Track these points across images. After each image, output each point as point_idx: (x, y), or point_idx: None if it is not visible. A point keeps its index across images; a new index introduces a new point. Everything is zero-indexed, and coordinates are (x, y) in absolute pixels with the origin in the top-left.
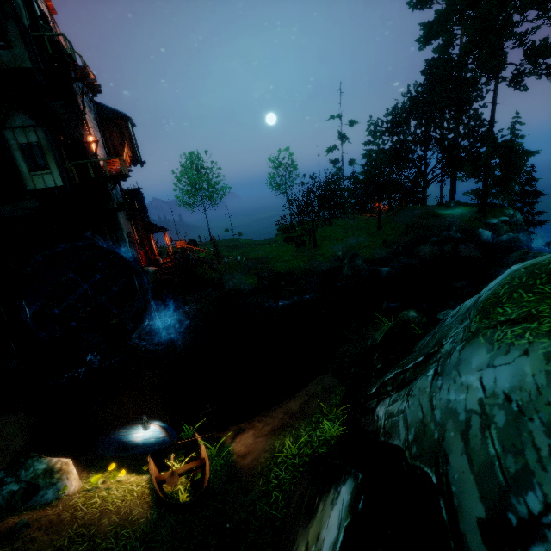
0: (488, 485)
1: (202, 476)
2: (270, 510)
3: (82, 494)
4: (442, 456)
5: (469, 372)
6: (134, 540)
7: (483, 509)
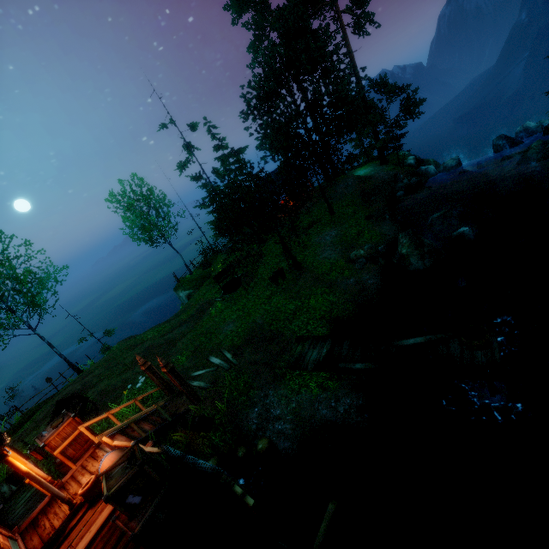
0: None
1: None
2: None
3: None
4: None
5: None
6: None
7: None
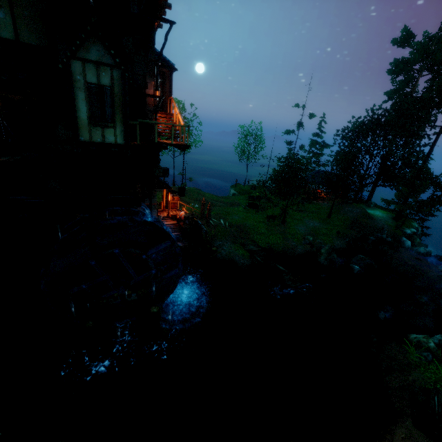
0: None
1: None
2: None
3: None
4: None
5: None
6: None
7: None
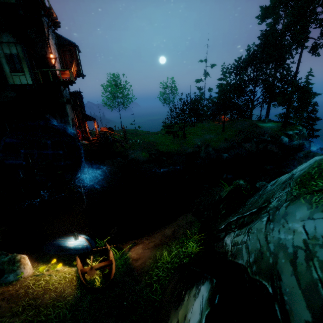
0: (313, 299)
1: (110, 271)
2: (152, 295)
3: (33, 278)
4: (275, 275)
5: (294, 221)
6: (65, 309)
7: (310, 315)
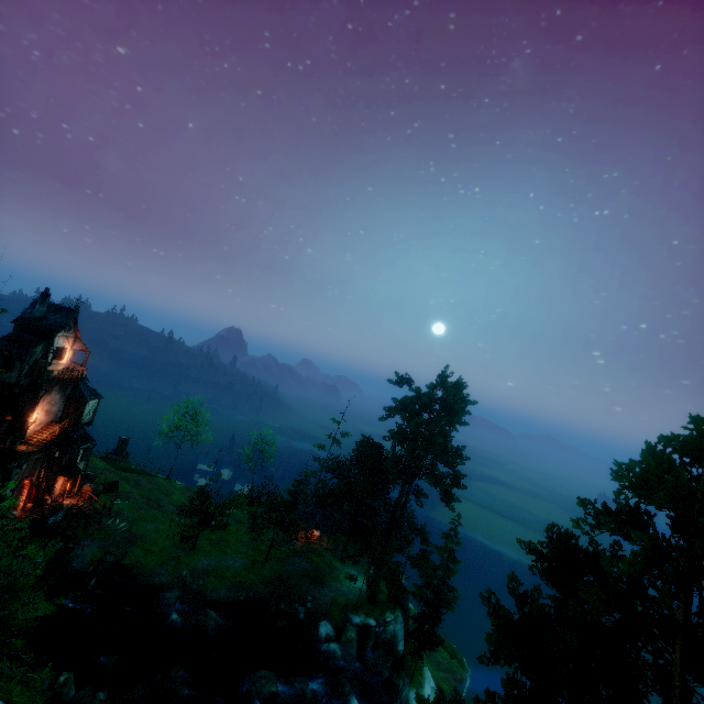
0: None
1: None
2: None
3: None
4: None
5: None
6: None
7: None
